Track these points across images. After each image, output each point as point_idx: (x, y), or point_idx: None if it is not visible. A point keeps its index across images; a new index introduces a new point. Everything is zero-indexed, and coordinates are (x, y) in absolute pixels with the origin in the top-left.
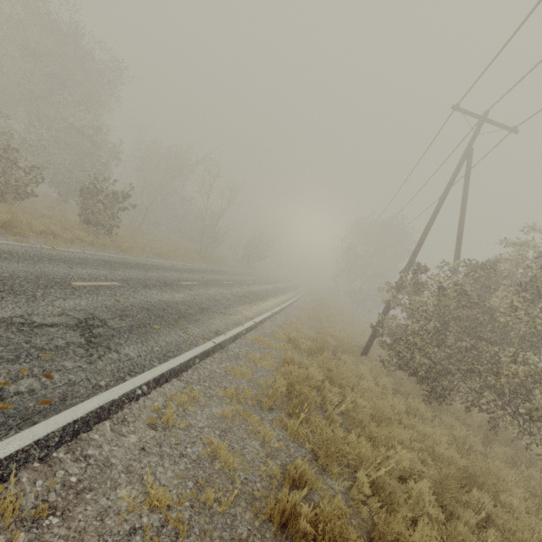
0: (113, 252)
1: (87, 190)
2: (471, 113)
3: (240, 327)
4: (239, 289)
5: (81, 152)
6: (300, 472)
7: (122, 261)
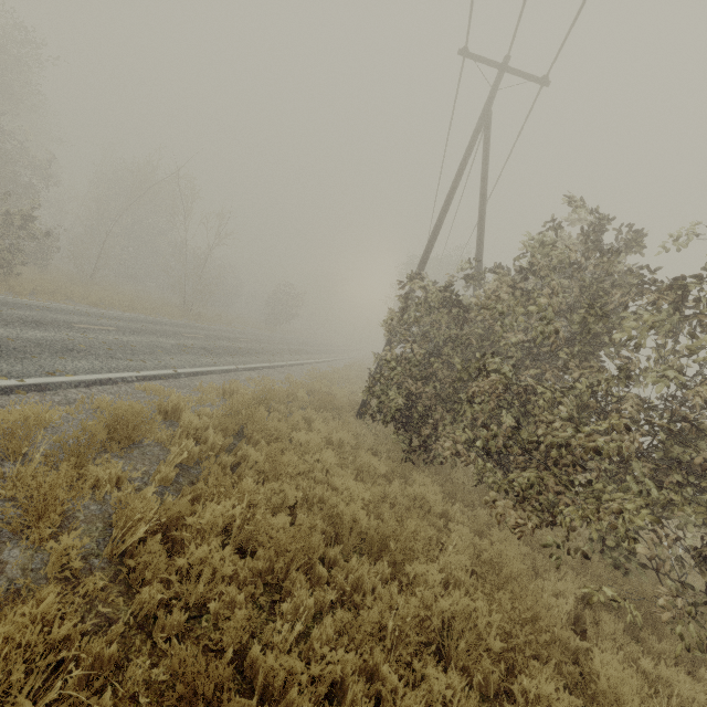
0: None
1: None
2: (485, 59)
3: (131, 373)
4: (204, 342)
5: None
6: None
7: None
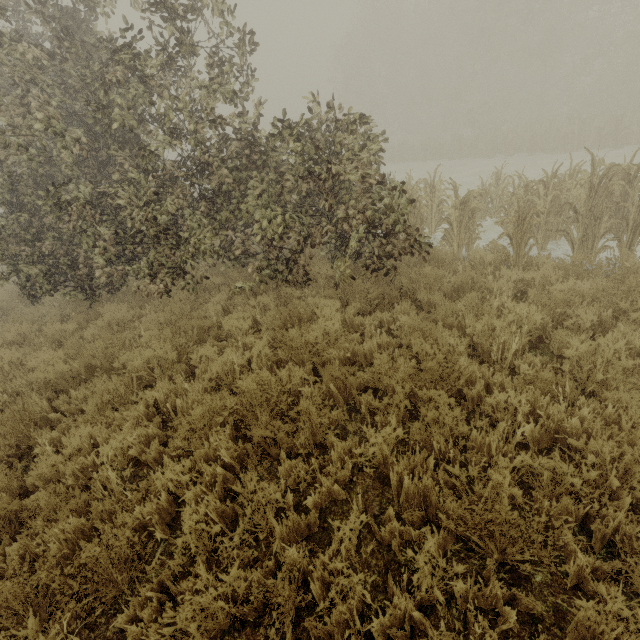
0: None
1: None
2: None
3: None
4: None
5: None
6: None
7: None
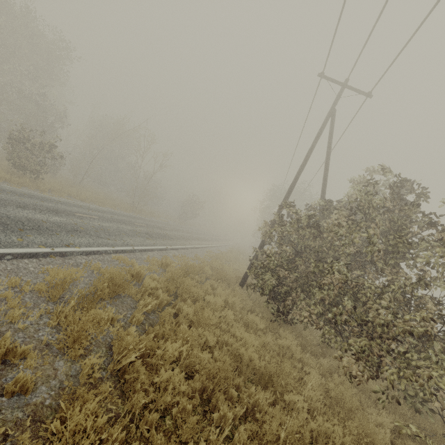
0: (27, 190)
1: (13, 137)
2: (333, 80)
3: (109, 248)
4: (147, 229)
5: (29, 113)
6: (3, 346)
7: (24, 192)
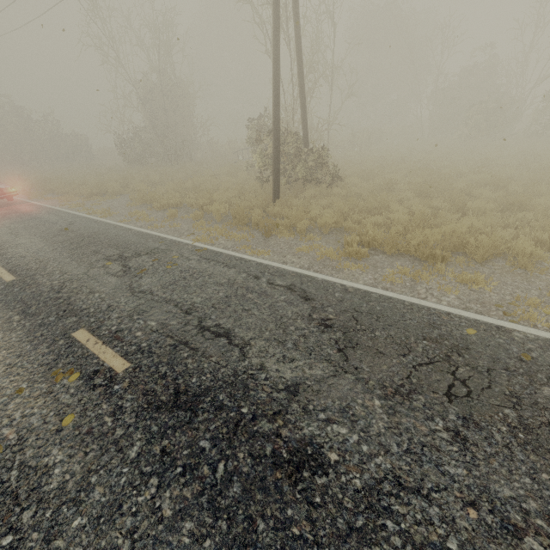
0: None
1: None
2: None
3: None
4: None
5: None
6: None
7: None
